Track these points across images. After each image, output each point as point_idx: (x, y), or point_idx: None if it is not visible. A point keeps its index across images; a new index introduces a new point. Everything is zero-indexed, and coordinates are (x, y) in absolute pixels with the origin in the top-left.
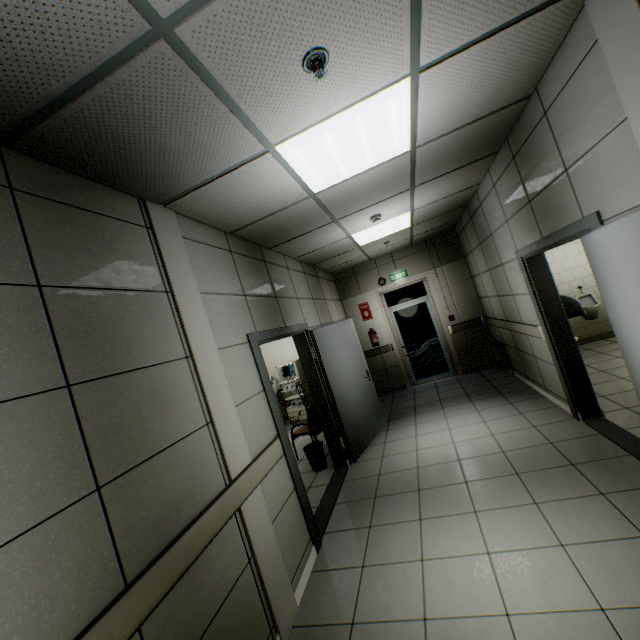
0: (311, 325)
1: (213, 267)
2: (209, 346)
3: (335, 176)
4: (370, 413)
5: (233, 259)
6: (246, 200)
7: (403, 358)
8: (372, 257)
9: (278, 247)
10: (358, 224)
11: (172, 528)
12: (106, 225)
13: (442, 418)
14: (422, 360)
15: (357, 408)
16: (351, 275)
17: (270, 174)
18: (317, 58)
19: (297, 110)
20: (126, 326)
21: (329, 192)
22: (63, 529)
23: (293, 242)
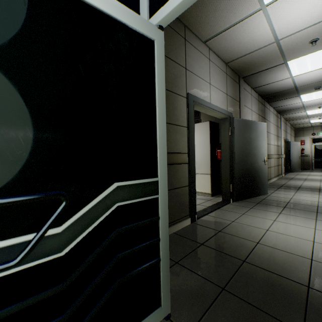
0: (288, 140)
1: (282, 125)
2: (281, 137)
3: (314, 113)
4: (297, 166)
5: (283, 123)
6: (294, 115)
7: (311, 160)
8: (312, 126)
9: (289, 121)
10: (313, 119)
11: (278, 154)
12: (278, 119)
13: (320, 172)
14: (319, 162)
15: (294, 163)
16: (301, 130)
17: (302, 113)
18: (319, 107)
19: (313, 109)
20: (278, 132)
21: (311, 115)
22: (276, 147)
23: (293, 120)
